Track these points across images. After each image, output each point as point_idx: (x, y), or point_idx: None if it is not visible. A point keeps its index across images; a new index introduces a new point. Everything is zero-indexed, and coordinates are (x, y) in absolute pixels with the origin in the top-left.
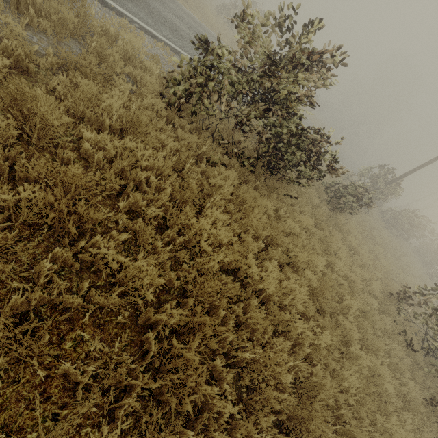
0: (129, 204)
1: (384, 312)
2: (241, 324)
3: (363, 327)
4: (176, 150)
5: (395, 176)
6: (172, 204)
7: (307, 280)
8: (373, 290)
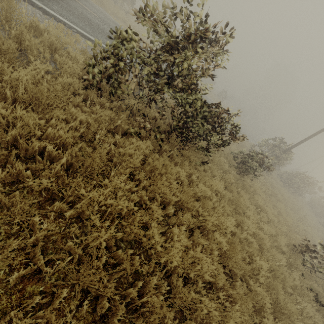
0: (9, 175)
1: (292, 266)
2: (138, 308)
3: (274, 287)
4: (87, 122)
5: (288, 147)
6: (65, 174)
7: (217, 244)
8: (279, 245)
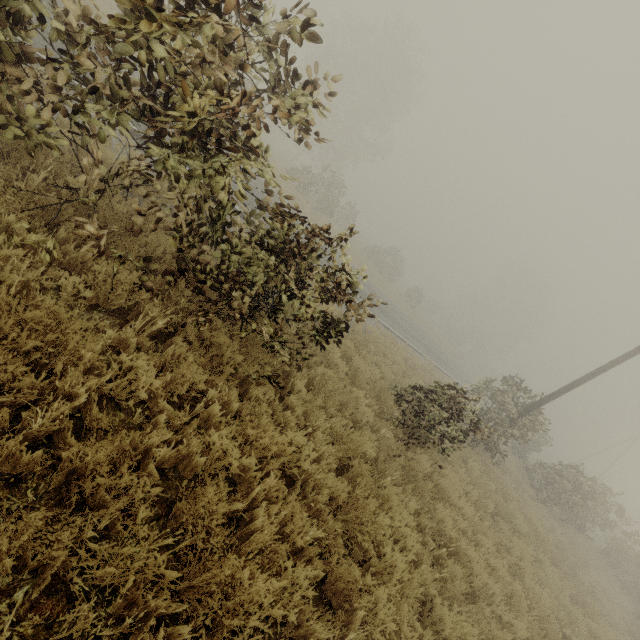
0: None
1: None
2: None
3: None
4: None
5: (534, 400)
6: None
7: None
8: None
